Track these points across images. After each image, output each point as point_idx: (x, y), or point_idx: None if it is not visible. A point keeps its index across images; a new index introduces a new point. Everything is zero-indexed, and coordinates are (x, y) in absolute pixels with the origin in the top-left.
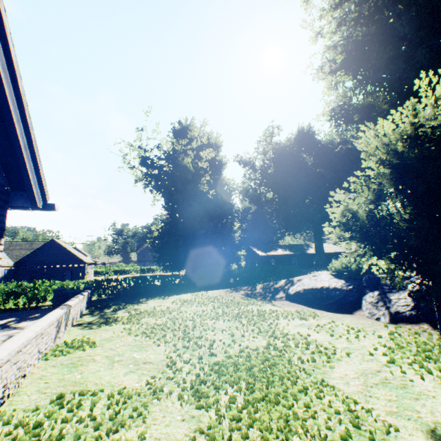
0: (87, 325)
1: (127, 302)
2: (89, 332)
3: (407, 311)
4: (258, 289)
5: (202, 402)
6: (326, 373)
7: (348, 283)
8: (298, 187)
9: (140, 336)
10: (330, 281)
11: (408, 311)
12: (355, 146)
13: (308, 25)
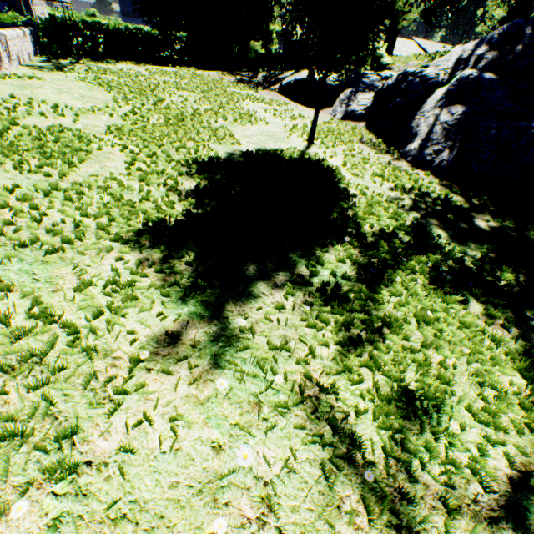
0: (38, 69)
1: (91, 59)
2: (40, 73)
3: (359, 111)
4: (259, 79)
5: (128, 120)
6: (236, 127)
7: (338, 79)
8: None
9: (94, 85)
10: None
11: (360, 111)
12: None
13: None
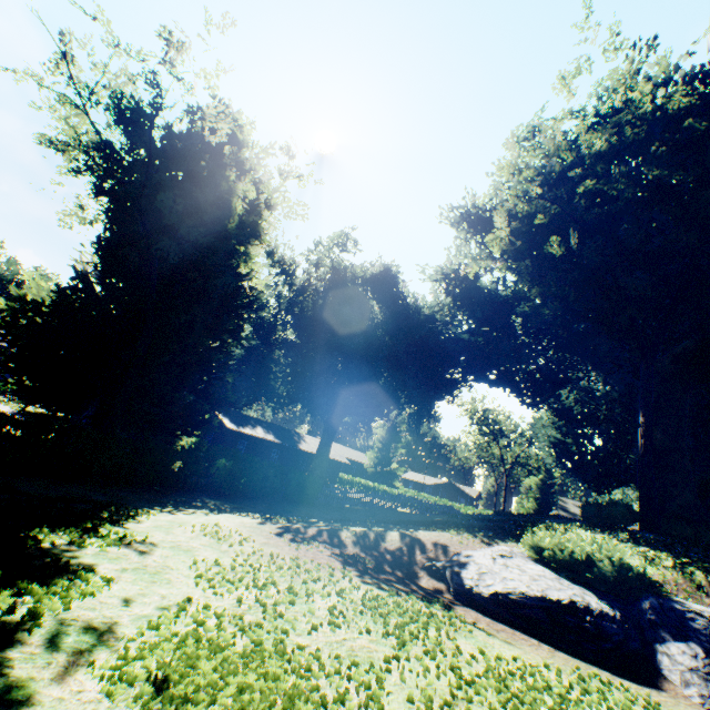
0: None
1: None
2: None
3: None
4: (352, 546)
5: None
6: None
7: (604, 600)
8: (346, 344)
9: None
10: (568, 586)
11: None
12: (461, 334)
13: (513, 147)
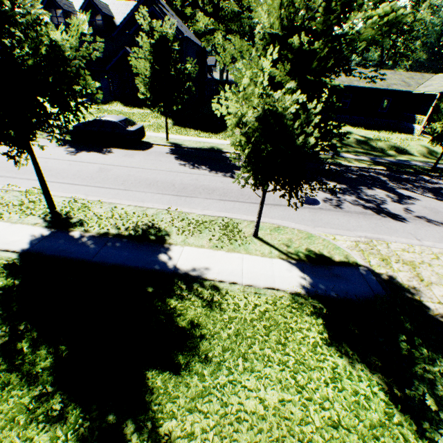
0: None
1: None
2: None
3: None
4: None
5: None
6: None
7: None
8: None
9: None
10: None
11: None
12: None
13: None
